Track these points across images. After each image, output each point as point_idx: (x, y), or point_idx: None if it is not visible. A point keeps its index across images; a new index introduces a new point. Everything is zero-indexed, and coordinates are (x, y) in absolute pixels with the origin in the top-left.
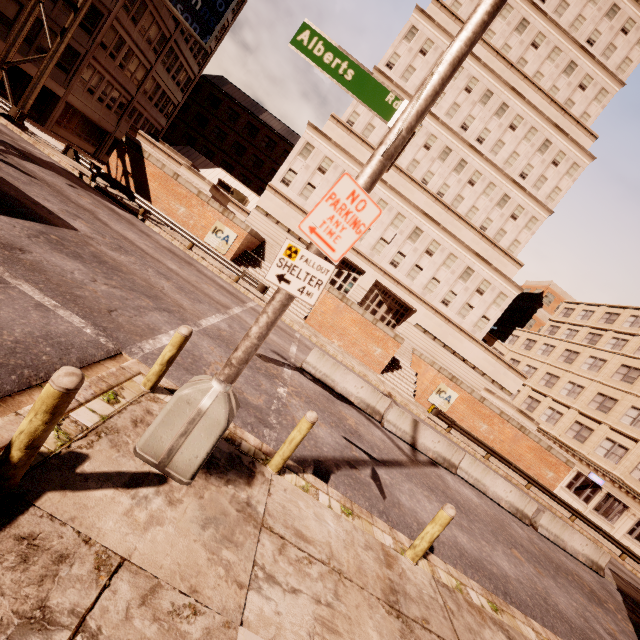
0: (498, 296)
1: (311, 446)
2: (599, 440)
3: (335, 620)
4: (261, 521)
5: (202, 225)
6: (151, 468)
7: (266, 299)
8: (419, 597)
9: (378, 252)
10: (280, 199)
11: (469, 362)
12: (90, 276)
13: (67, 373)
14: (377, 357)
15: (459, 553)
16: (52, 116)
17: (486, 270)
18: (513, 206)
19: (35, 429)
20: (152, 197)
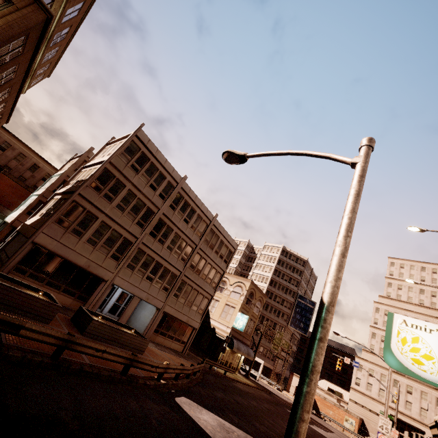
0: None
1: None
2: None
3: None
4: None
5: (340, 418)
6: None
7: None
8: None
9: (424, 417)
10: (358, 393)
11: None
12: None
13: None
14: None
15: None
16: (270, 376)
17: None
18: None
19: None
20: (319, 408)
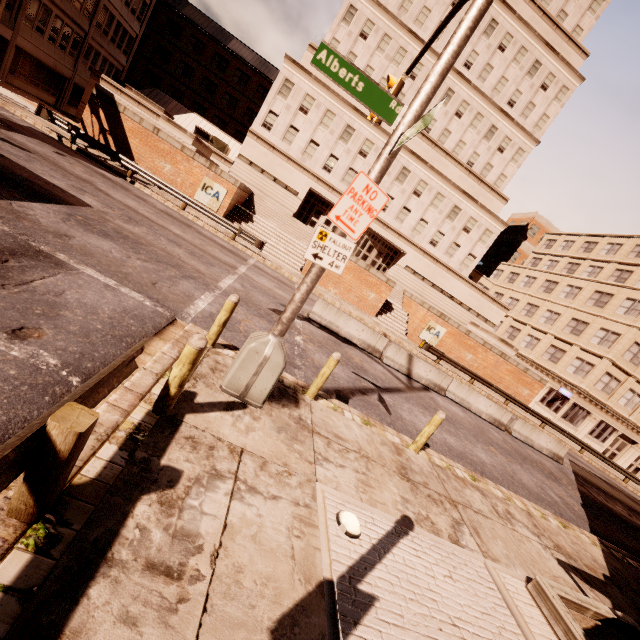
0: (484, 233)
1: (330, 380)
2: (570, 360)
3: (369, 481)
4: (311, 429)
5: (190, 182)
6: (235, 399)
7: (263, 254)
8: (421, 472)
9: None
10: (263, 145)
11: (456, 299)
12: (124, 253)
13: (199, 338)
14: (371, 301)
15: (448, 449)
16: (4, 64)
17: (473, 208)
18: (500, 138)
19: (183, 374)
20: (135, 155)
